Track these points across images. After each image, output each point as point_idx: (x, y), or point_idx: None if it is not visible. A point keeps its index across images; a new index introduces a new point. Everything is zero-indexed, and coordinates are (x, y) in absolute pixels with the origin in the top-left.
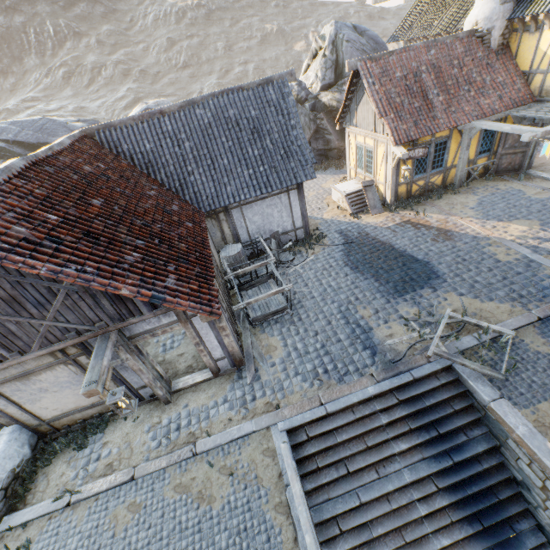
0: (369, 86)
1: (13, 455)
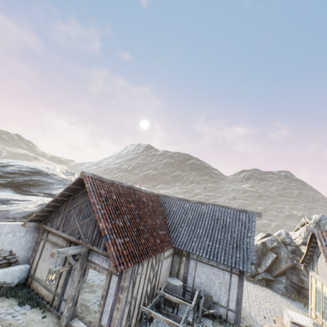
0: (322, 245)
1: (13, 276)
